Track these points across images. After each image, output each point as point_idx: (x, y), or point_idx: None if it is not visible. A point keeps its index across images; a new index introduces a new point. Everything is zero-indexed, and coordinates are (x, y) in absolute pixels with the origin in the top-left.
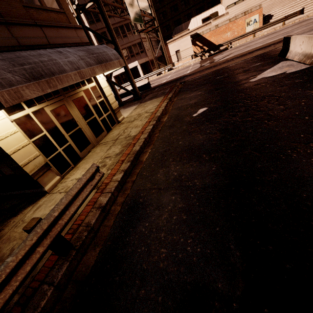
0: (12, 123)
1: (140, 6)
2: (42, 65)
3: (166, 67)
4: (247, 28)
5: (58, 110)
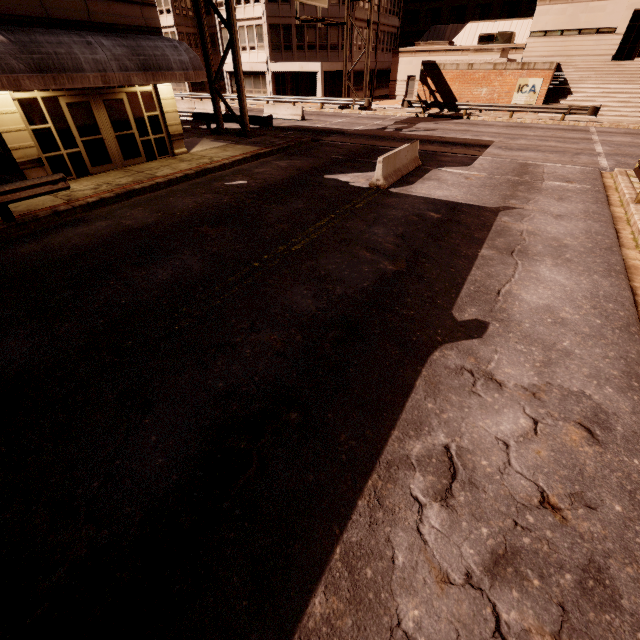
0: (13, 102)
1: None
2: (56, 58)
3: (356, 100)
4: (517, 95)
5: (77, 106)
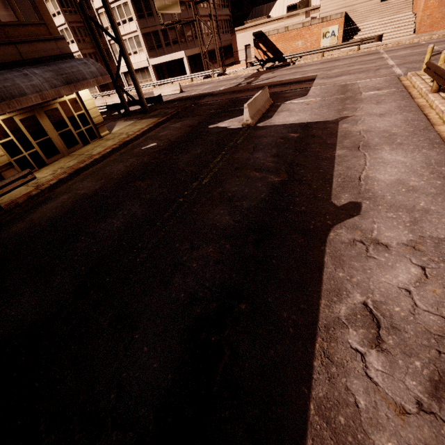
0: None
1: None
2: (5, 90)
3: (214, 70)
4: (323, 40)
5: (27, 120)
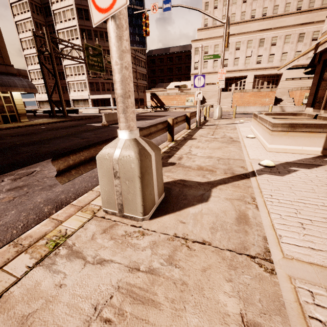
0: None
1: (108, 62)
2: None
3: None
4: (187, 103)
5: None
